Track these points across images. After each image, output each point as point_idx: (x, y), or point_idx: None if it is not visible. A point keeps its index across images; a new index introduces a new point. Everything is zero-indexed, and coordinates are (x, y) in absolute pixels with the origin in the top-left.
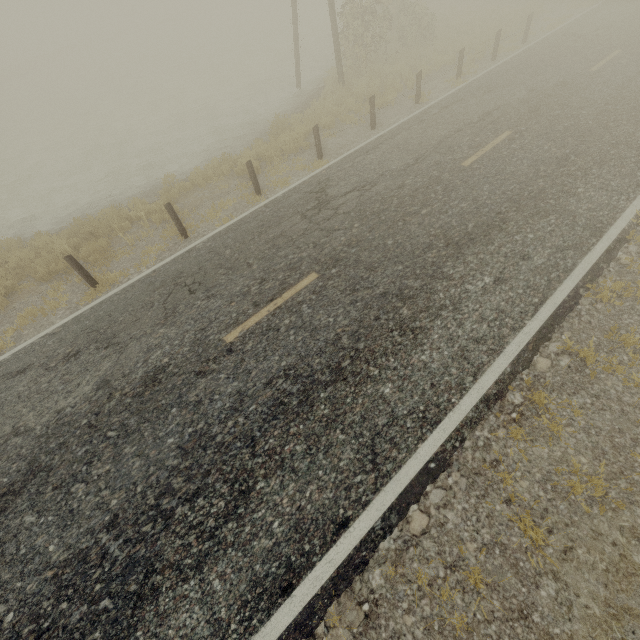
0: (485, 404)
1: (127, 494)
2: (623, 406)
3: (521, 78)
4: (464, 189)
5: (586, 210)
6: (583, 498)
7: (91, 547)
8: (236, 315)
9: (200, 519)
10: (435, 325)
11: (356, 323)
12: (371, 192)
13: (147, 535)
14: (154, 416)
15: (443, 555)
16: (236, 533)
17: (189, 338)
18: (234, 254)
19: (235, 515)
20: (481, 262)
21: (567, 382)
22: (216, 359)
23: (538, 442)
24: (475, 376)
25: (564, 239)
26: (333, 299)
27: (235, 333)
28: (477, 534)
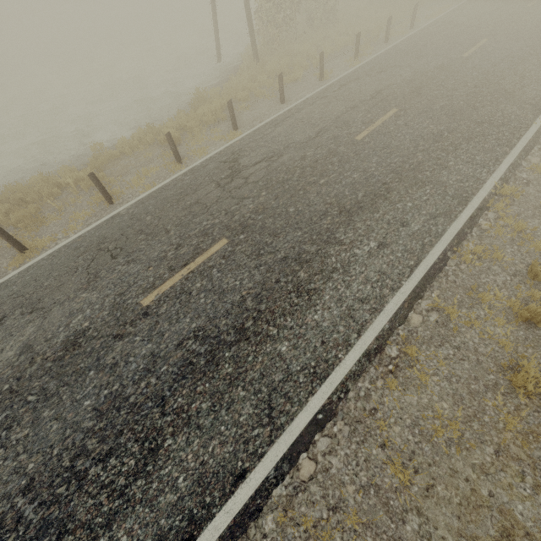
0: (367, 358)
1: (44, 457)
2: (478, 356)
3: (407, 61)
4: (356, 161)
5: (455, 181)
6: (444, 440)
7: (7, 512)
8: (153, 279)
9: (111, 478)
10: (327, 287)
11: (259, 286)
12: (277, 163)
13: (61, 497)
14: (73, 379)
15: (327, 498)
16: (144, 490)
17: (109, 302)
18: (154, 220)
19: (144, 473)
20: (368, 228)
21: (435, 336)
22: (133, 322)
23: (409, 391)
24: (359, 333)
25: (437, 207)
26: (240, 263)
27: (151, 297)
28: (356, 477)
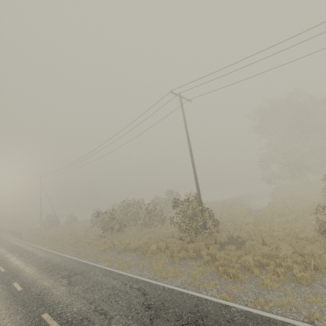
0: None
1: None
2: None
3: None
4: None
5: None
6: None
7: None
8: None
9: None
10: None
11: None
12: None
13: None
14: None
15: None
16: None
17: None
18: None
19: None
20: None
21: None
22: None
23: None
24: None
25: None
26: None
27: None
28: None
